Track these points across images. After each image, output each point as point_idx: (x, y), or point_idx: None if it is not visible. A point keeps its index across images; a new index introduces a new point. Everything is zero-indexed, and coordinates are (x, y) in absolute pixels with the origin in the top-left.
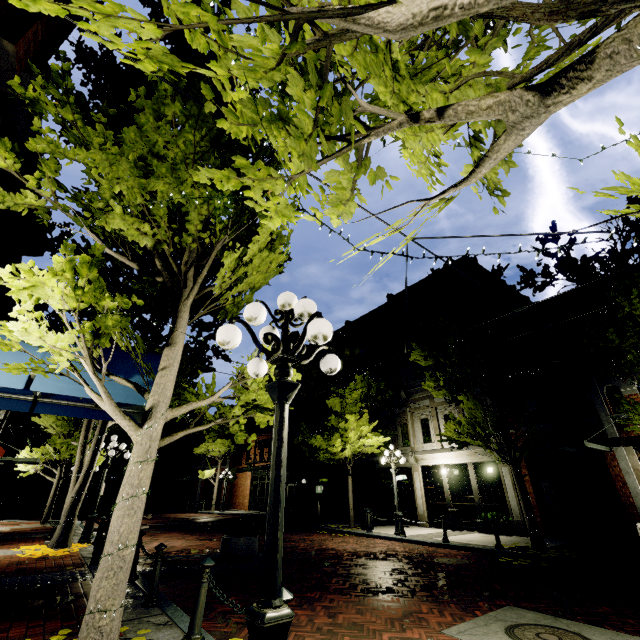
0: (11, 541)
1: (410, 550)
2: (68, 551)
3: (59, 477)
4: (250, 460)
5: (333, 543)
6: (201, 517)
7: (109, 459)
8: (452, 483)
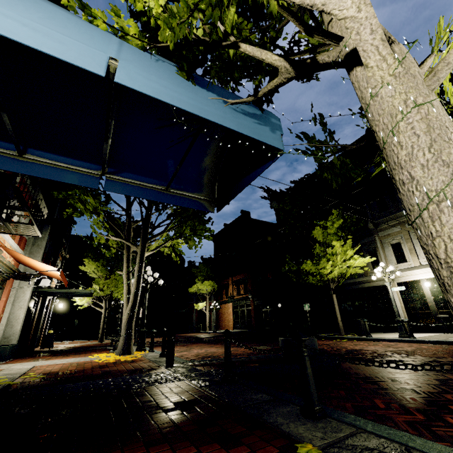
0: (84, 352)
1: (445, 348)
2: (134, 357)
3: (105, 308)
4: (229, 295)
5: (350, 346)
6: (204, 335)
7: (148, 285)
8: (436, 294)
